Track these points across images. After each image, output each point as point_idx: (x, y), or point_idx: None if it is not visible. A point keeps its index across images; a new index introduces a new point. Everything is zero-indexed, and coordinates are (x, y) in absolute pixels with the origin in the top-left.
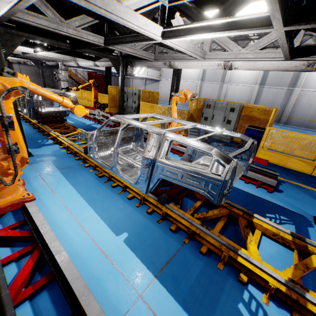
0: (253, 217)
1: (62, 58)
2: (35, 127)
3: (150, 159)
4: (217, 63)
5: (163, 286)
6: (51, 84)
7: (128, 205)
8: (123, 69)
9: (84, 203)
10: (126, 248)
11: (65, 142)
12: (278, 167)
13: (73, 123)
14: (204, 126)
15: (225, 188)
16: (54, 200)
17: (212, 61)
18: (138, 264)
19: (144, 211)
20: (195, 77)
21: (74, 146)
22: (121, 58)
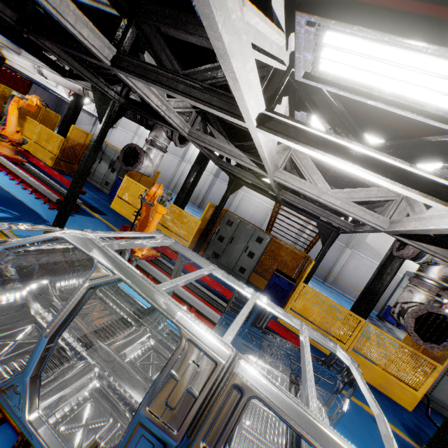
0: None
1: None
2: None
3: None
4: (33, 65)
5: None
6: None
7: None
8: None
9: None
10: None
11: None
12: (121, 217)
13: None
14: None
15: None
16: None
17: (30, 62)
18: None
19: None
20: None
21: None
22: None
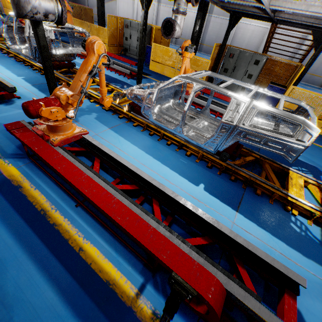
0: (95, 78)
1: None
2: None
3: (28, 36)
4: None
5: (33, 86)
6: None
7: (31, 71)
8: None
9: (4, 68)
10: (22, 79)
11: None
12: (158, 74)
13: None
14: (68, 24)
15: (51, 44)
16: None
17: None
18: (26, 82)
19: (39, 74)
20: None
21: (1, 45)
22: None
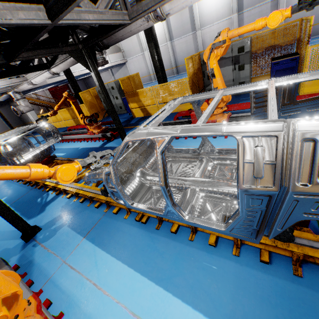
0: None
1: (9, 84)
2: (25, 182)
3: (268, 193)
4: None
5: None
6: (18, 121)
7: (220, 259)
8: (91, 59)
9: (156, 290)
10: None
11: (70, 189)
12: None
13: (65, 155)
14: (291, 77)
15: None
16: (108, 306)
17: None
18: None
19: (254, 259)
20: (162, 40)
21: (84, 190)
22: (81, 45)
